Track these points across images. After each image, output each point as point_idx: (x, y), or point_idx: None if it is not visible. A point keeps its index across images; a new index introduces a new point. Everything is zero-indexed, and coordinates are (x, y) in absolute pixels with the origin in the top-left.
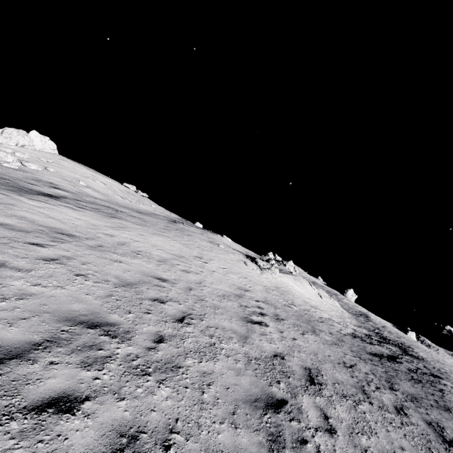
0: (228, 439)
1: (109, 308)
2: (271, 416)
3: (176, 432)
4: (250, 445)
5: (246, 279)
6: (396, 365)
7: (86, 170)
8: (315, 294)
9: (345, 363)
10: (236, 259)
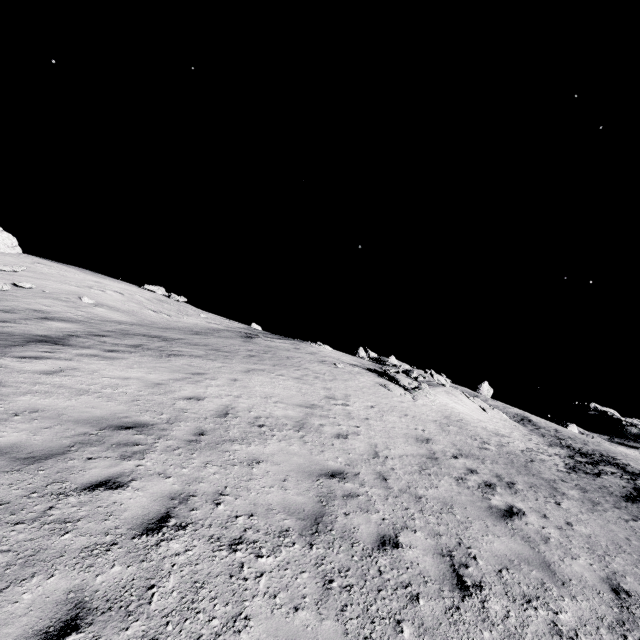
0: None
1: (362, 633)
2: None
3: None
4: None
5: (408, 416)
6: None
7: (83, 275)
8: (478, 410)
9: None
10: (370, 383)
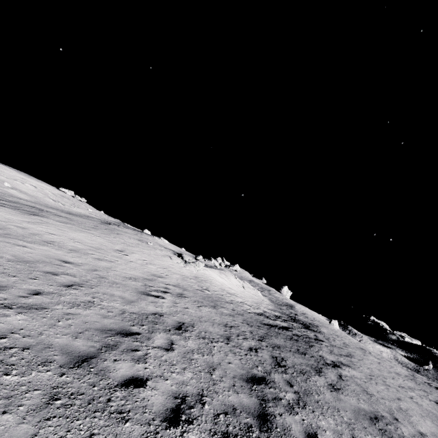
0: (64, 341)
1: None
2: (117, 338)
3: (17, 333)
4: (82, 346)
5: (165, 269)
6: (283, 331)
7: (15, 173)
8: (238, 285)
9: (227, 324)
10: (162, 254)
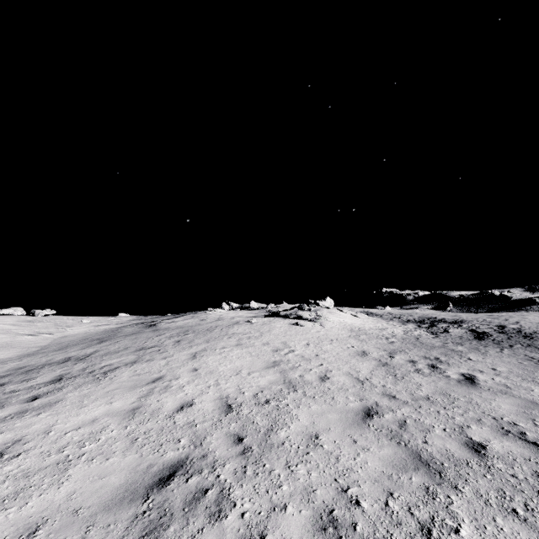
0: None
1: None
2: None
3: None
4: None
5: (334, 341)
6: (496, 336)
7: None
8: (353, 317)
9: (530, 360)
10: (286, 326)
